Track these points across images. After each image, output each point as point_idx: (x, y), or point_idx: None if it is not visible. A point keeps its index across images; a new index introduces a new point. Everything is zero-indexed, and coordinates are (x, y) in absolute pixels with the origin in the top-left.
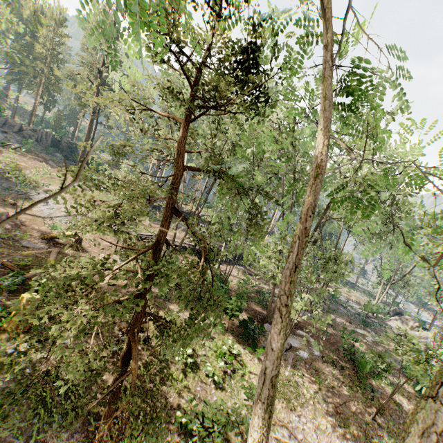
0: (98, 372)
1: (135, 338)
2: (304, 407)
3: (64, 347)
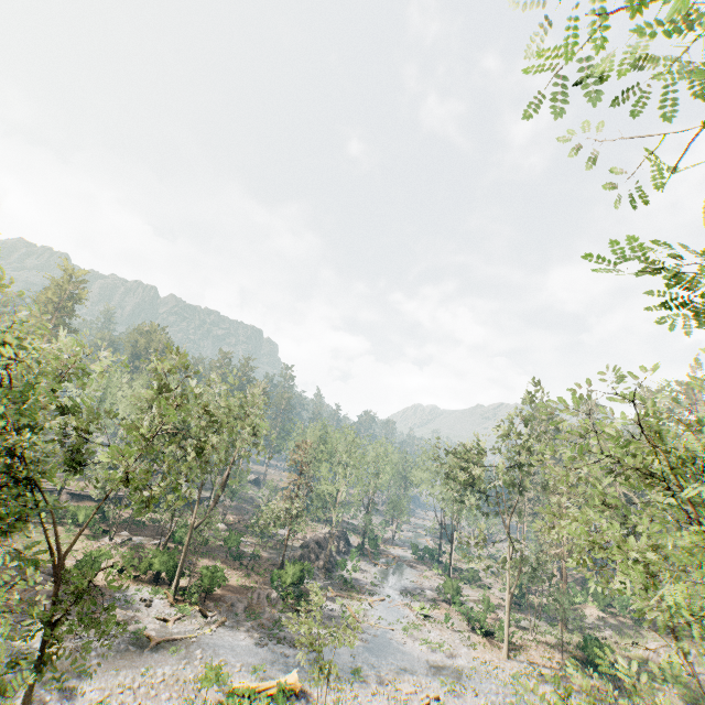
0: None
1: None
2: None
3: None
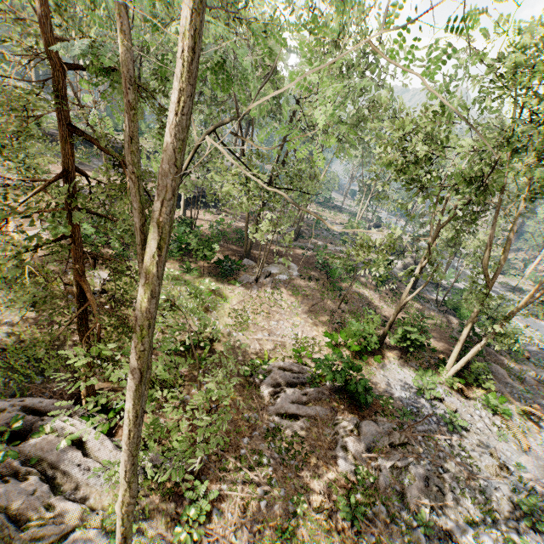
0: (66, 336)
1: (80, 278)
2: (282, 314)
3: (11, 326)
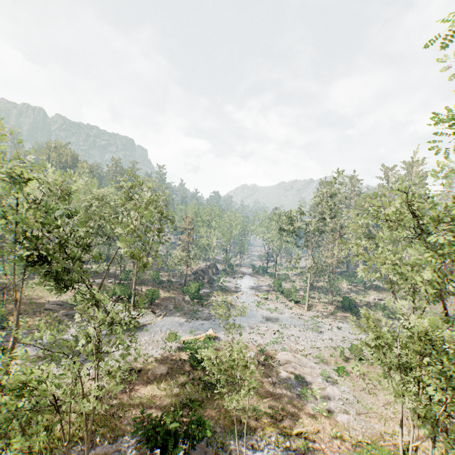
0: None
1: None
2: None
3: None
